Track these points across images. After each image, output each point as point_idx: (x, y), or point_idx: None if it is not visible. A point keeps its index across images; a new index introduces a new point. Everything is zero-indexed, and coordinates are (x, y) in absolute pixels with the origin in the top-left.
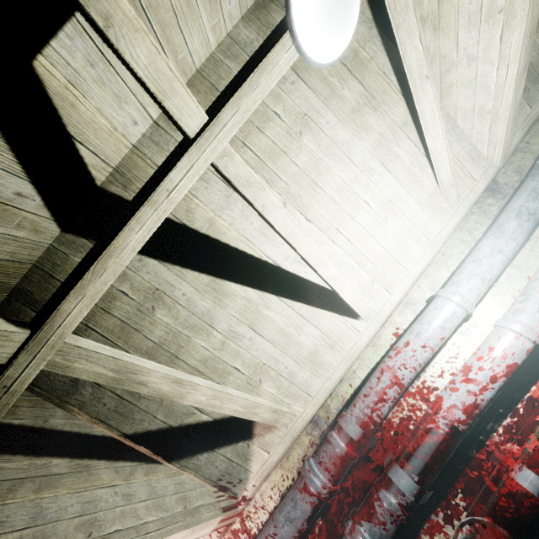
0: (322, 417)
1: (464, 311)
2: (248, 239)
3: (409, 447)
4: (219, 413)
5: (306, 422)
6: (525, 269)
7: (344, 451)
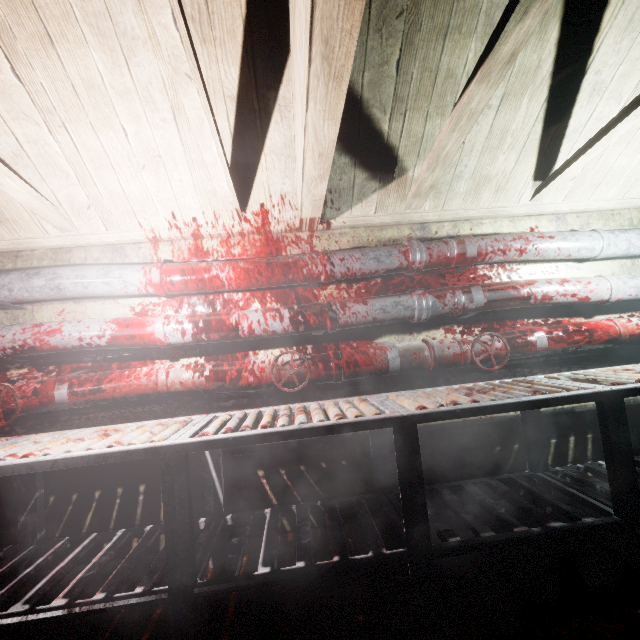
0: (432, 229)
1: (598, 254)
2: (624, 1)
3: (495, 286)
4: (395, 139)
5: (420, 221)
6: (634, 269)
7: (453, 256)
